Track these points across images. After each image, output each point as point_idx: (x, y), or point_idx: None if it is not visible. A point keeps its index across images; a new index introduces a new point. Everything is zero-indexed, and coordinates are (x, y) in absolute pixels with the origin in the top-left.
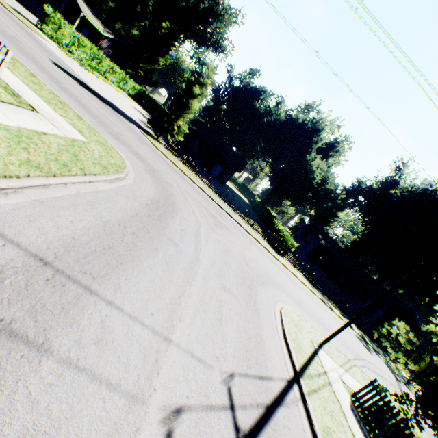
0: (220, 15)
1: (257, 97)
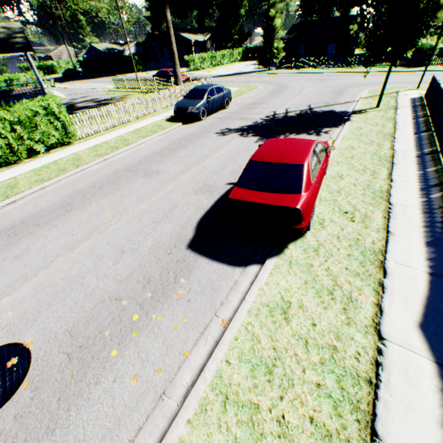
0: None
1: None
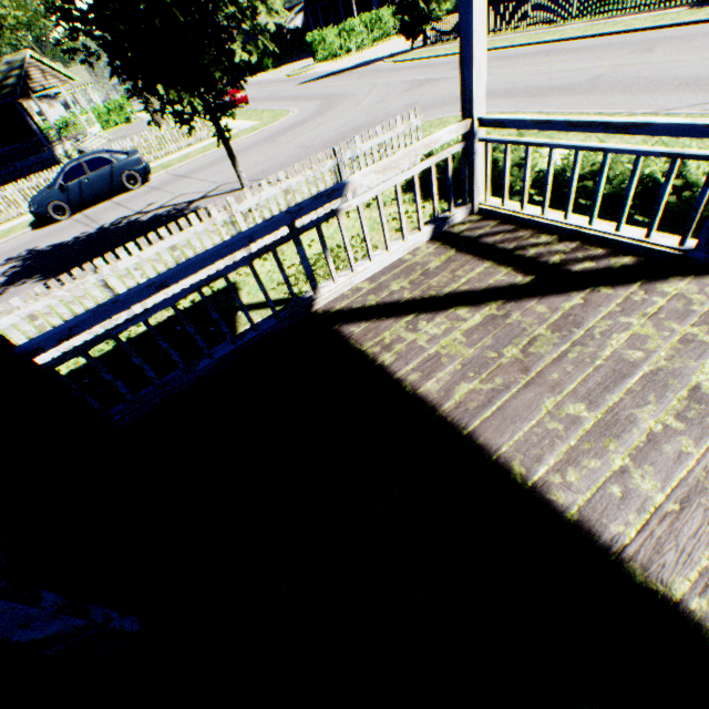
0: None
1: None
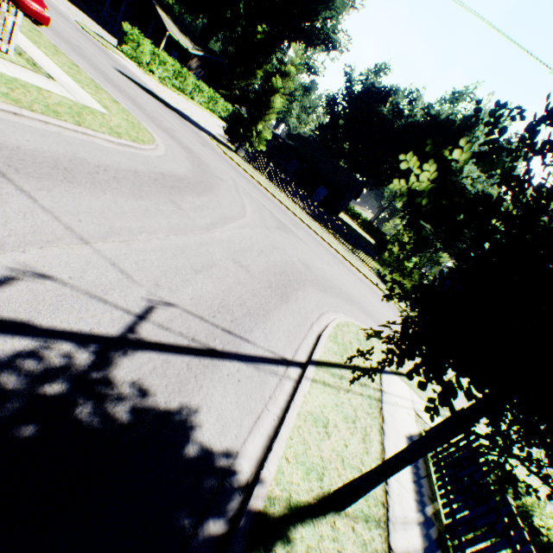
0: (330, 1)
1: (385, 100)
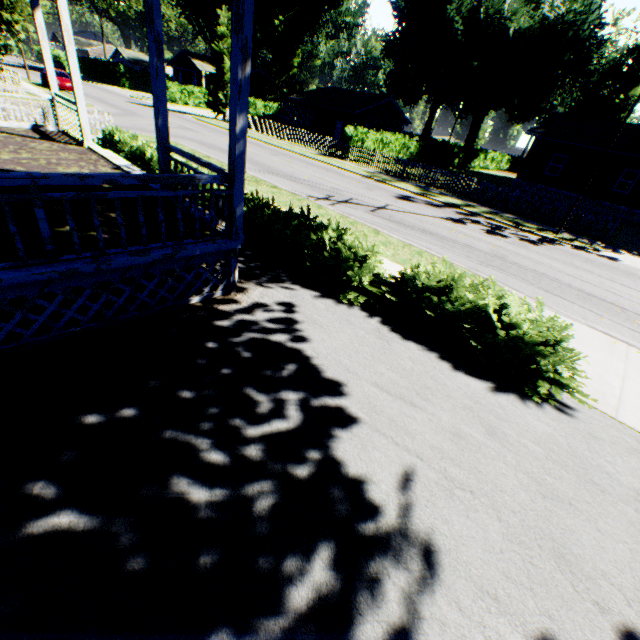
0: None
1: None
